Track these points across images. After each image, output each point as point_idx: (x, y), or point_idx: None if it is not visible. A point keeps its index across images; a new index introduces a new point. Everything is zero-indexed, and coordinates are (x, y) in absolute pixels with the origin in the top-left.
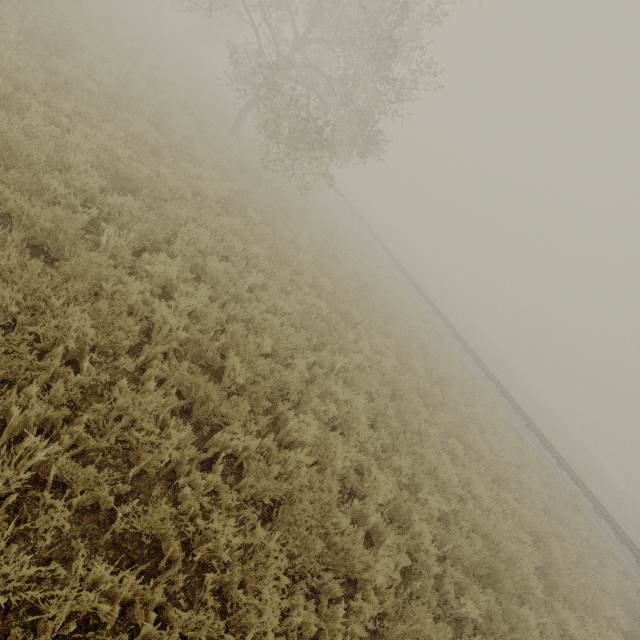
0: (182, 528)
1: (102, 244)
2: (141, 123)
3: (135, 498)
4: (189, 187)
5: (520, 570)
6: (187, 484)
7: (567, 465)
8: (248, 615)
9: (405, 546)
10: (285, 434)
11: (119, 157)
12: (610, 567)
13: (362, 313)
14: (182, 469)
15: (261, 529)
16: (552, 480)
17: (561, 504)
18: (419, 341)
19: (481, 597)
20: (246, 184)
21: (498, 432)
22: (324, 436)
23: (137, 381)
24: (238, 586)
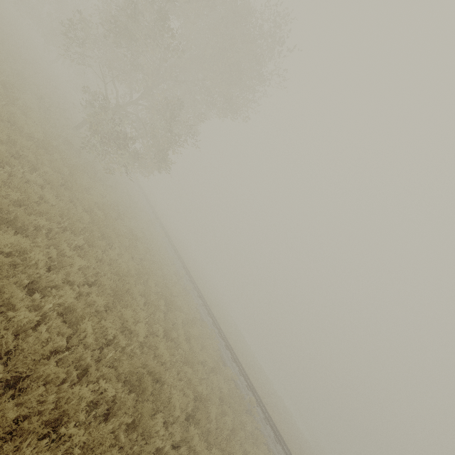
0: None
1: None
2: None
3: None
4: (7, 114)
5: (167, 394)
6: None
7: (255, 389)
8: None
9: (67, 334)
10: None
11: None
12: (261, 449)
13: (122, 242)
14: None
15: None
16: (235, 387)
17: (237, 403)
18: (166, 282)
19: (122, 391)
20: (65, 150)
21: (206, 351)
22: (31, 249)
23: None
24: None
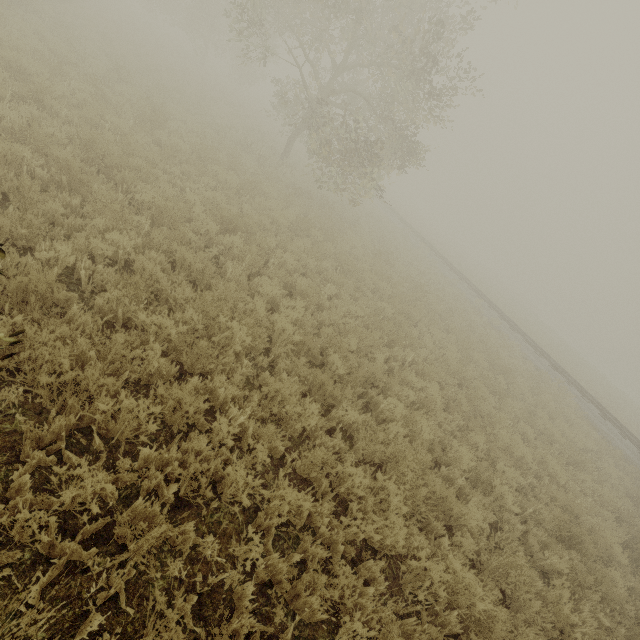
0: (330, 470)
1: (227, 275)
2: (225, 171)
3: (290, 453)
4: (269, 219)
5: (602, 538)
6: (319, 446)
7: None
8: (384, 529)
9: (490, 506)
10: (378, 414)
11: (218, 203)
12: None
13: (421, 312)
14: (315, 435)
15: (381, 475)
16: (635, 467)
17: None
18: (477, 335)
19: (565, 555)
20: (303, 206)
21: (569, 420)
22: (410, 415)
23: (270, 374)
24: (372, 512)
